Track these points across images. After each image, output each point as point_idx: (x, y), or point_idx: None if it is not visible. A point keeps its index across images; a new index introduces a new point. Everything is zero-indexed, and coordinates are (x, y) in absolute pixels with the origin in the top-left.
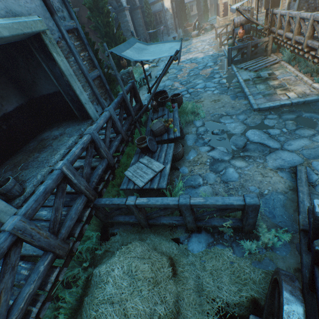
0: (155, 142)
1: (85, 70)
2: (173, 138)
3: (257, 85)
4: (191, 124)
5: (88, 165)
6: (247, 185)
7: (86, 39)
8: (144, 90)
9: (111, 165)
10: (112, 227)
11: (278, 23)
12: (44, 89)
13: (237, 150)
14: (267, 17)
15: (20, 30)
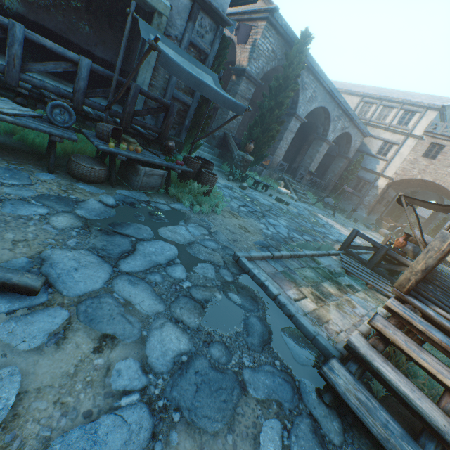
0: (72, 122)
1: (173, 81)
2: (95, 145)
3: (309, 269)
4: (175, 202)
5: None
6: None
7: None
8: (238, 184)
9: (5, 81)
10: None
11: None
12: None
13: (108, 225)
14: None
15: None
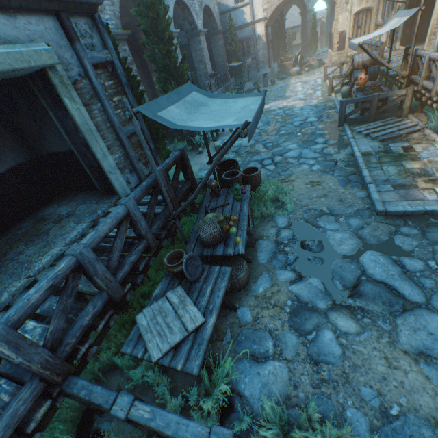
0: (199, 261)
1: (117, 122)
2: (232, 255)
3: (385, 166)
4: (270, 220)
5: (62, 314)
6: (357, 379)
7: (125, 77)
8: (210, 149)
9: (115, 301)
10: (101, 414)
11: (424, 70)
12: (54, 145)
13: (342, 290)
14: (407, 59)
15: (8, 65)
